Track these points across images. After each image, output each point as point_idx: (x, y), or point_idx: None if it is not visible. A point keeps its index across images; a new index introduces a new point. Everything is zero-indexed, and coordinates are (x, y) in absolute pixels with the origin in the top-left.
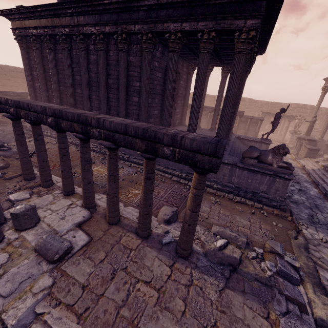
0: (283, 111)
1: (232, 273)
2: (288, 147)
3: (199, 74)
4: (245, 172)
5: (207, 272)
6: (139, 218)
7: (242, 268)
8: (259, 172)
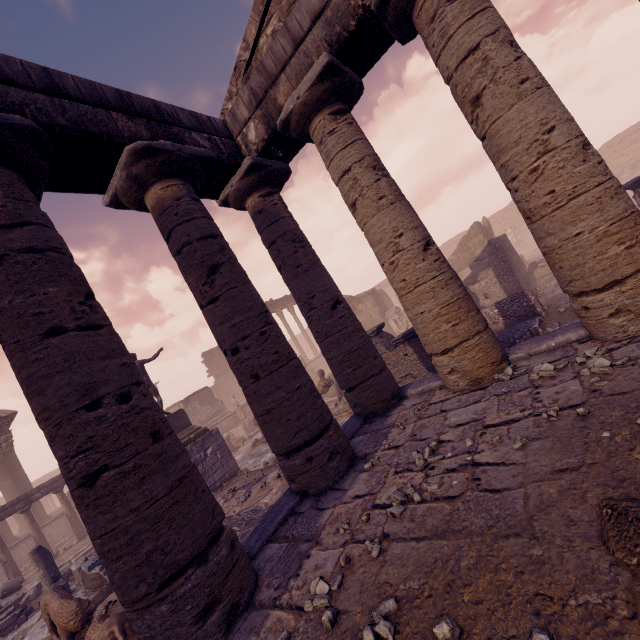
0: None
1: None
2: None
3: None
4: None
5: None
6: None
7: None
8: None
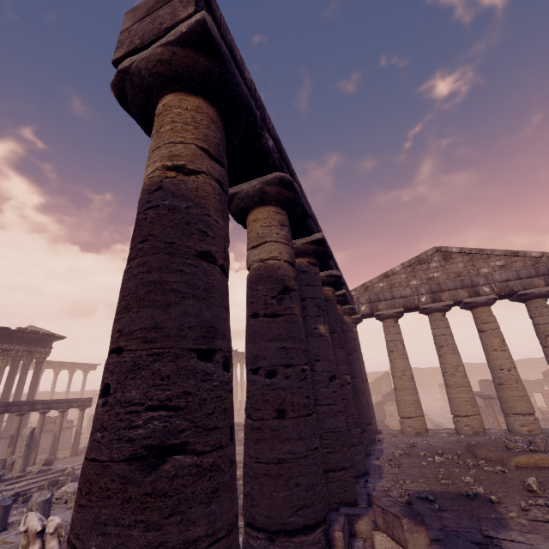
0: None
1: None
2: None
3: (14, 375)
4: (48, 434)
5: None
6: (54, 448)
7: None
8: None
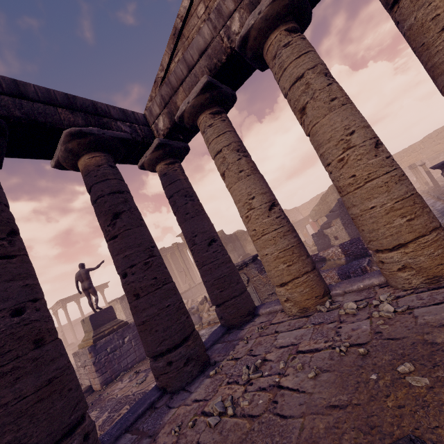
0: None
1: None
2: None
3: None
4: None
5: None
6: None
7: None
8: None
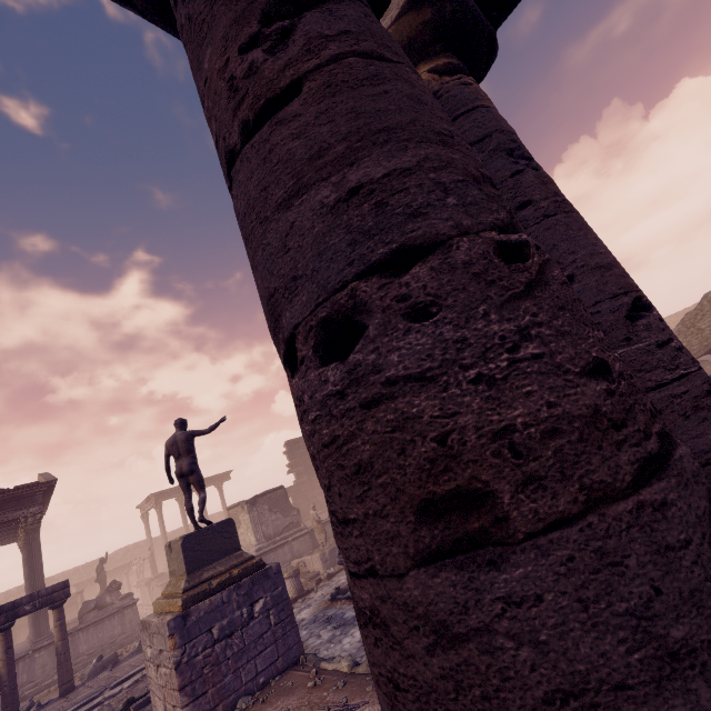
0: (103, 561)
1: (116, 665)
2: (144, 605)
3: None
4: (92, 630)
5: (96, 676)
6: (5, 702)
7: (122, 659)
8: (105, 618)
